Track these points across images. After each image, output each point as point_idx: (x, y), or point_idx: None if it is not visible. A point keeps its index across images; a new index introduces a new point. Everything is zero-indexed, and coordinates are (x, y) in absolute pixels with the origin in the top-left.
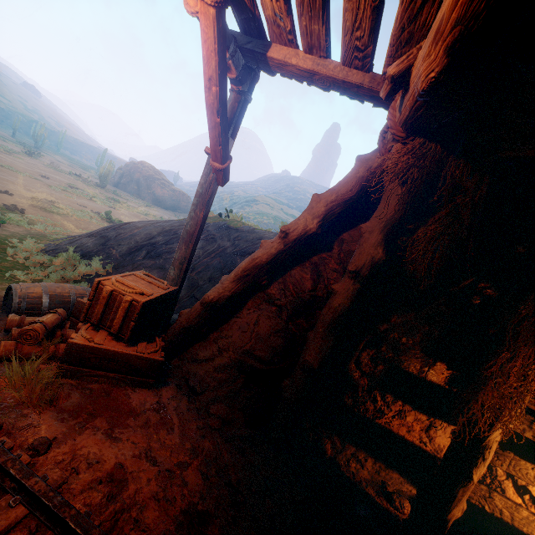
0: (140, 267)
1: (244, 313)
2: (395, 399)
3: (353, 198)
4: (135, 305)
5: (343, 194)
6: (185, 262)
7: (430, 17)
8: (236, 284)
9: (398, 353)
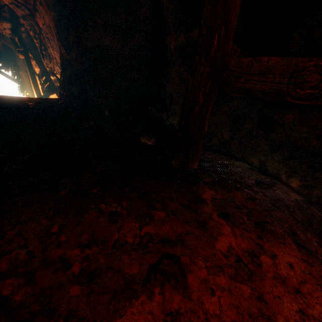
0: None
1: None
2: None
3: None
4: None
5: None
6: None
7: None
8: None
9: None
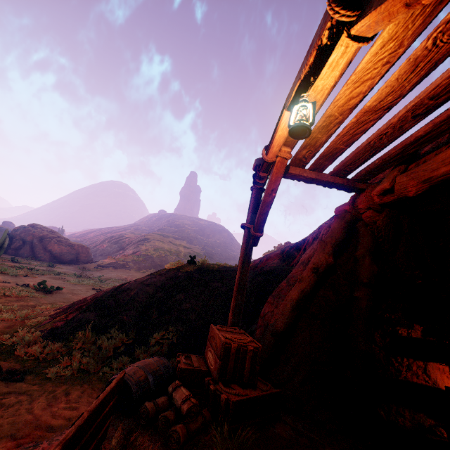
0: (161, 325)
1: (298, 333)
2: (402, 358)
3: (344, 239)
4: (254, 351)
5: (339, 238)
6: (242, 307)
7: (394, 165)
8: (293, 312)
9: (393, 326)
